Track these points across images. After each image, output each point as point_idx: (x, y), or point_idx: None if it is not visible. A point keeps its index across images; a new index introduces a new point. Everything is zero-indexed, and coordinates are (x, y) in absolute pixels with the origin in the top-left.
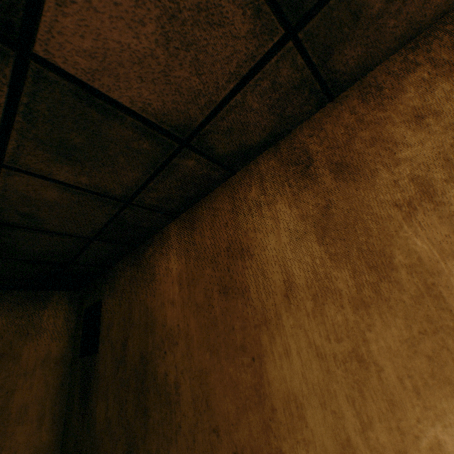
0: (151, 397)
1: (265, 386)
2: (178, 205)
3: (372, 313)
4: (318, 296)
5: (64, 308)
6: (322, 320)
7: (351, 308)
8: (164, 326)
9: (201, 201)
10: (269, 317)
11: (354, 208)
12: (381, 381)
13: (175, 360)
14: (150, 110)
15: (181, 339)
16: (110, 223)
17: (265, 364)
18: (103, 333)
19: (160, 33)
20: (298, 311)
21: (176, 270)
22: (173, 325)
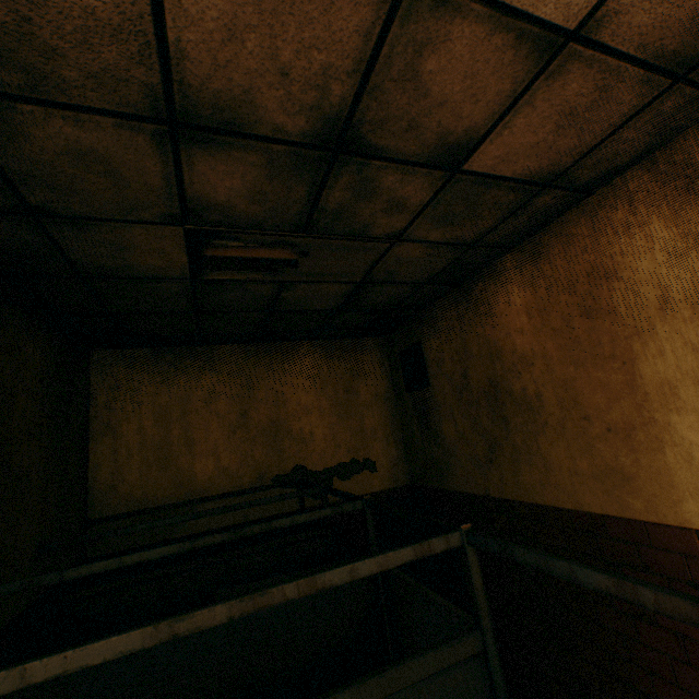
0: (508, 409)
1: (637, 380)
2: (519, 237)
3: None
4: (696, 305)
5: (376, 354)
6: (698, 323)
7: None
8: (514, 353)
9: (545, 228)
10: (640, 329)
11: None
12: None
13: (532, 377)
14: (525, 173)
15: (537, 360)
16: (447, 267)
17: (637, 365)
18: (431, 370)
19: (554, 127)
20: (673, 319)
21: (521, 302)
22: (525, 351)
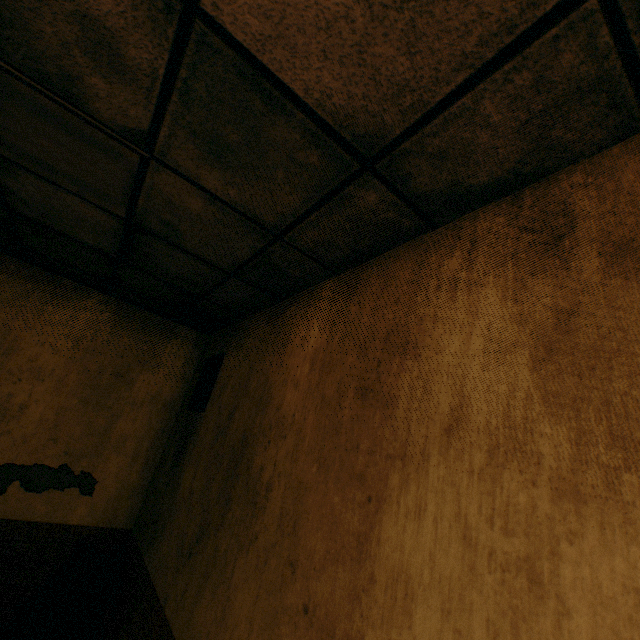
0: (238, 487)
1: (372, 542)
2: (341, 257)
3: (586, 515)
4: (499, 452)
5: (187, 349)
6: (491, 489)
7: (549, 493)
8: (278, 410)
9: (374, 259)
10: (411, 451)
11: (622, 328)
12: (558, 630)
13: (276, 456)
14: (329, 105)
15: (292, 434)
16: (253, 260)
17: (383, 513)
18: (215, 392)
19: None
20: (457, 460)
21: (314, 344)
22: (288, 413)
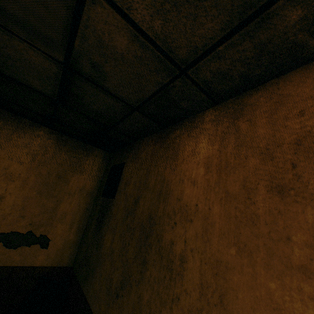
0: (152, 254)
1: None
2: (229, 87)
3: None
4: None
5: (99, 161)
6: None
7: None
8: (179, 200)
9: (257, 87)
10: None
11: None
12: None
13: (185, 235)
14: None
15: (198, 219)
16: (155, 95)
17: None
18: (120, 186)
19: None
20: None
21: (205, 153)
22: (189, 203)
